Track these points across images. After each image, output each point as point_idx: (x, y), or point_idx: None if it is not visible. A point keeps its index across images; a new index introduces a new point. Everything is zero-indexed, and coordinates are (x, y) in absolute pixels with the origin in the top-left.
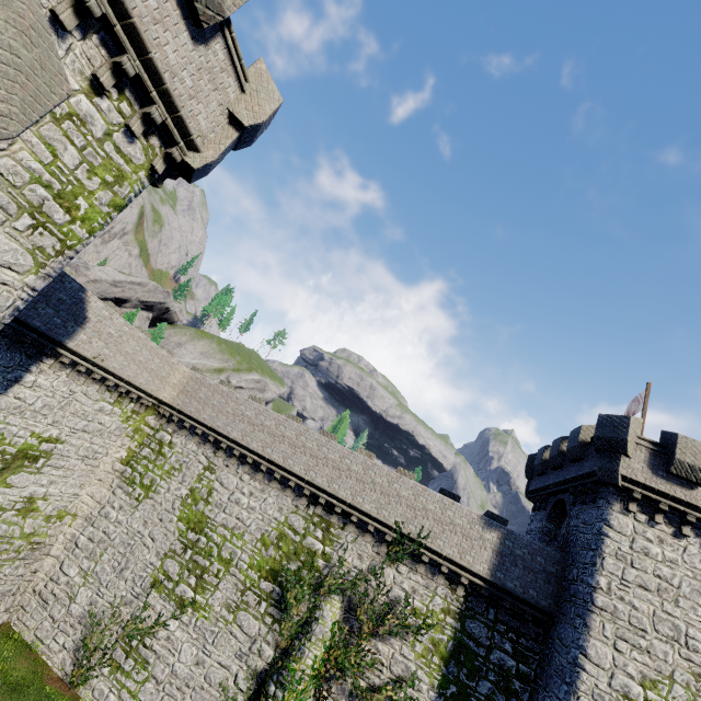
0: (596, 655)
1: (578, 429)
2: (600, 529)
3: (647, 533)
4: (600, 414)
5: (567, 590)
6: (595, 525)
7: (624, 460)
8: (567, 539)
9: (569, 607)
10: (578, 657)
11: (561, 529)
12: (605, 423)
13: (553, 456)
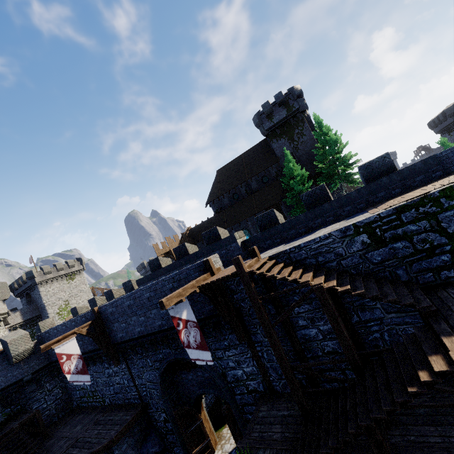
0: (50, 312)
1: (22, 276)
2: (39, 294)
3: (48, 288)
4: (26, 272)
5: (40, 308)
6: (38, 293)
7: (36, 279)
8: (34, 299)
9: (42, 310)
10: (48, 315)
11: (32, 299)
12: (28, 274)
13: (19, 284)
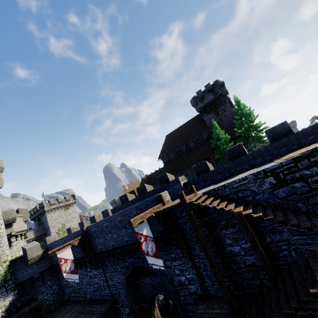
0: (52, 232)
1: (36, 206)
2: (46, 218)
3: (52, 214)
4: (39, 203)
5: (46, 228)
6: (45, 218)
7: (45, 208)
8: (43, 222)
9: (47, 230)
10: (51, 234)
11: (41, 222)
12: (40, 204)
13: (34, 212)
